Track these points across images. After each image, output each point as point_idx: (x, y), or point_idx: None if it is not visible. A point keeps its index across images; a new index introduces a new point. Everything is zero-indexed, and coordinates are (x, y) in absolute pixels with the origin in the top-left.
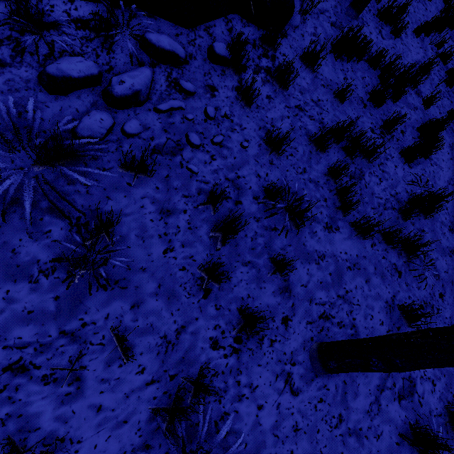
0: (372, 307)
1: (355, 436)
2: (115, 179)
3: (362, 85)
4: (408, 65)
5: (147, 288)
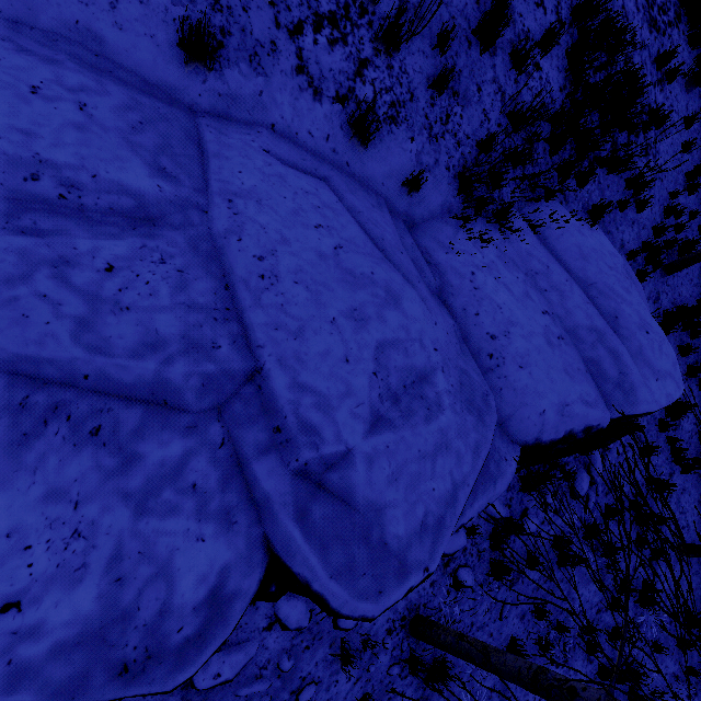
0: (693, 508)
1: (695, 575)
2: (599, 520)
3: (673, 342)
4: (696, 282)
5: (620, 559)
